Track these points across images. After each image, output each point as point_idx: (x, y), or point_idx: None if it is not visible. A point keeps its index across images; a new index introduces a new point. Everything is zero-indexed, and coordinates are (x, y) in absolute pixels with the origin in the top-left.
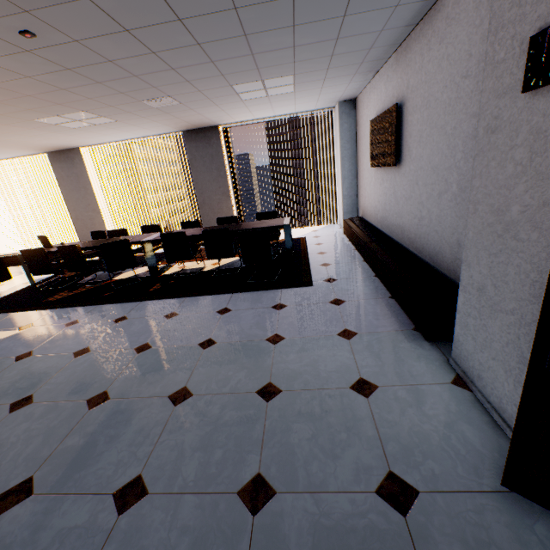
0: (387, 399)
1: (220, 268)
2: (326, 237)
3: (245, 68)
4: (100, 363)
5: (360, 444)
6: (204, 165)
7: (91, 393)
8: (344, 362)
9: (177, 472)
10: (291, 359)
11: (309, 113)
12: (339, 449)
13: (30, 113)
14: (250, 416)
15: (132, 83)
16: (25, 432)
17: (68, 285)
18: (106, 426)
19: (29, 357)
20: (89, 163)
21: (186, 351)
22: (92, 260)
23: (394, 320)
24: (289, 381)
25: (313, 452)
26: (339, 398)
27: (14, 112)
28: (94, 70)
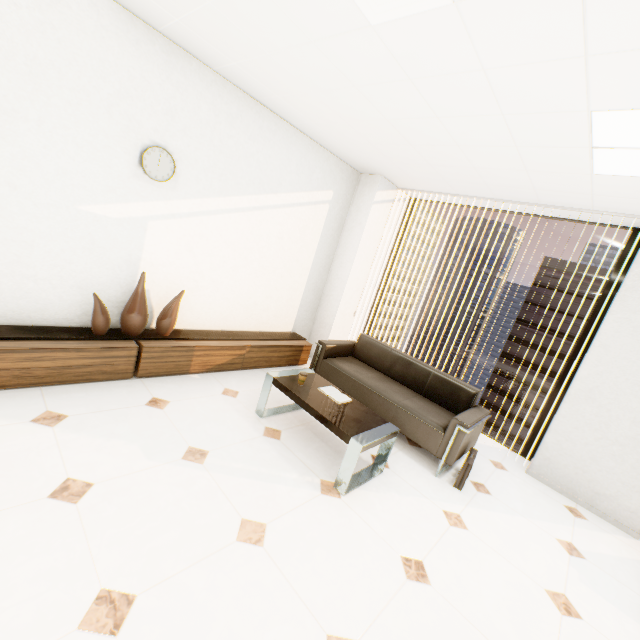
0: None
1: None
2: None
3: None
4: None
5: None
6: None
7: None
8: None
9: None
10: None
11: None
12: None
13: None
14: None
15: None
16: None
17: None
18: None
19: None
20: None
21: None
22: None
23: None
24: None
25: None
26: None
27: None
28: None
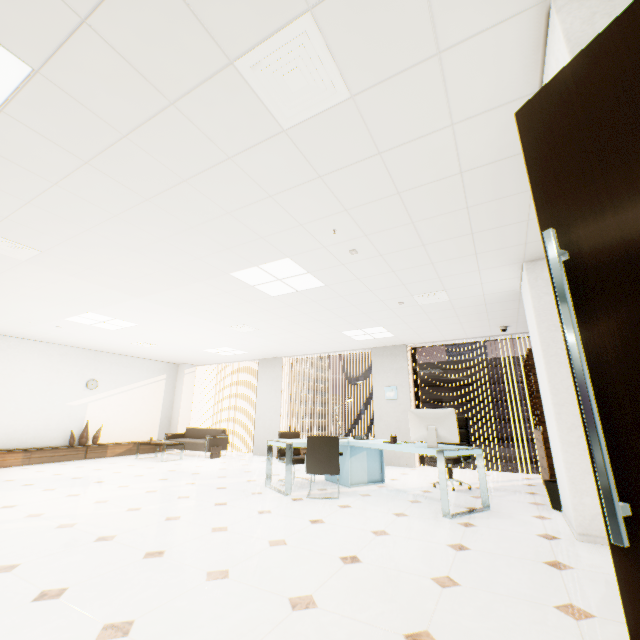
0: None
1: None
2: None
3: None
4: None
5: None
6: None
7: None
8: None
9: None
10: None
11: None
12: None
13: None
14: None
15: None
16: None
17: None
18: None
19: None
20: None
21: None
22: None
23: None
24: None
25: None
26: None
27: None
28: None
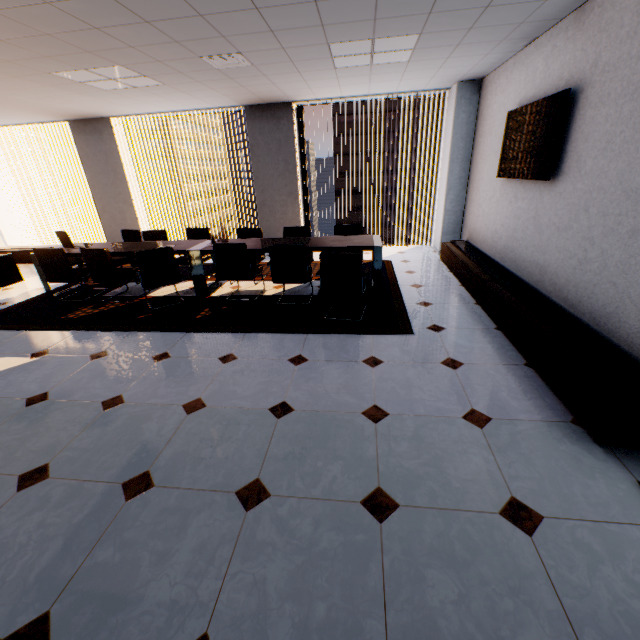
0: (561, 542)
1: (285, 294)
2: (418, 263)
3: (357, 16)
4: (138, 423)
5: (538, 625)
6: (268, 154)
7: (128, 472)
8: (481, 465)
9: (261, 637)
10: (404, 451)
11: (413, 95)
12: (507, 631)
13: (48, 62)
14: (358, 545)
15: (194, 28)
16: (38, 528)
17: (92, 298)
18: (150, 534)
19: (44, 401)
20: (122, 139)
21: (253, 418)
22: (123, 269)
23: (540, 402)
24: (406, 490)
25: (466, 630)
26: (487, 530)
27: (26, 58)
28: (144, 0)
